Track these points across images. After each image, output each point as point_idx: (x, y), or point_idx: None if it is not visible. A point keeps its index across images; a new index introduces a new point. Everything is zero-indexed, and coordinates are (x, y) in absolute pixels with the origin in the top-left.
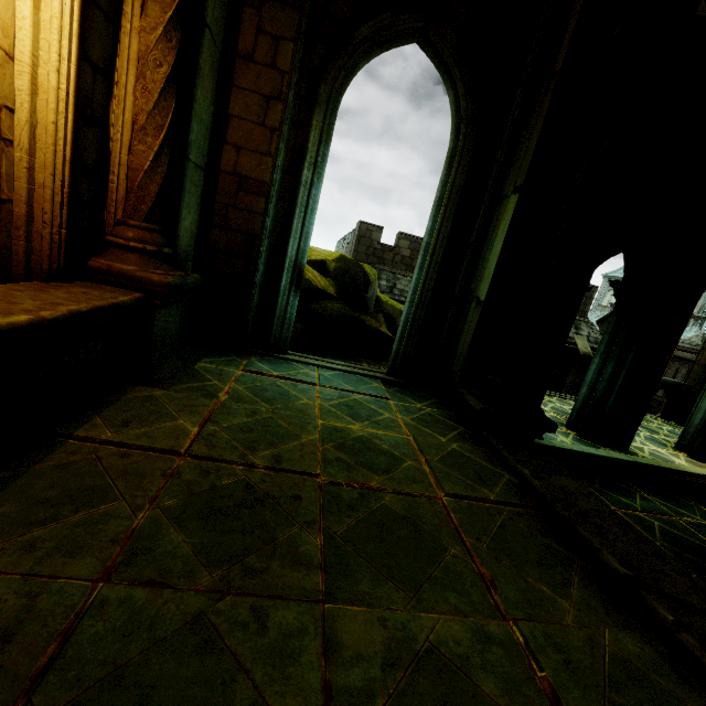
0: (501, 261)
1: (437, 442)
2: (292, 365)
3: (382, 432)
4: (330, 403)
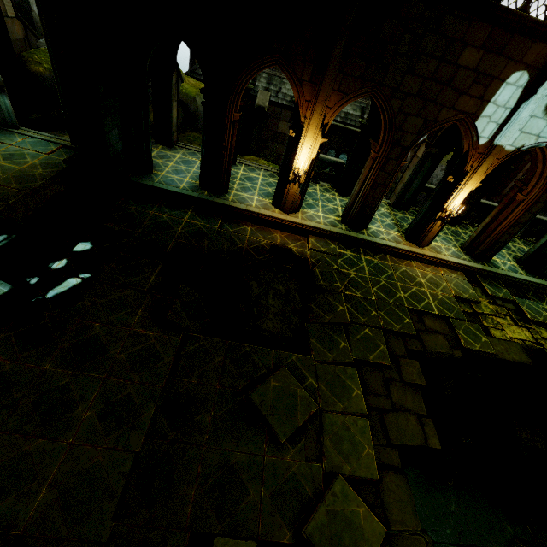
0: (63, 82)
1: (29, 171)
2: (12, 135)
3: (9, 165)
4: (4, 153)
